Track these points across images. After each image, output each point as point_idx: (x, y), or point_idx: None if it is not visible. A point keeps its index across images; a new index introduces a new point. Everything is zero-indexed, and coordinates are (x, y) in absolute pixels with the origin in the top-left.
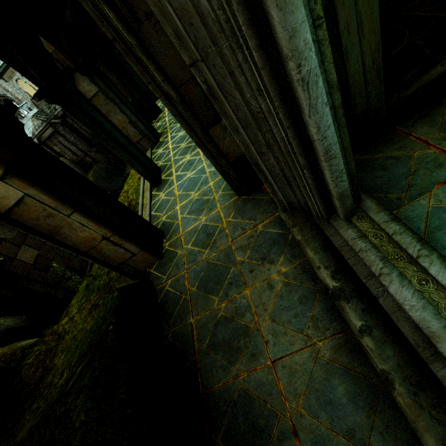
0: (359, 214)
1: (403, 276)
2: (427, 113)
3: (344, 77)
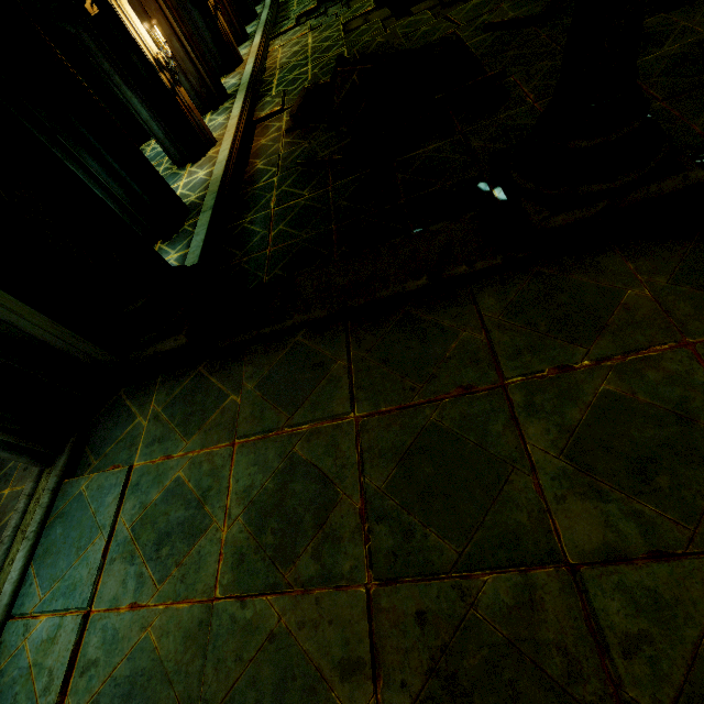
0: (52, 468)
1: (7, 551)
2: (182, 374)
3: (32, 337)
